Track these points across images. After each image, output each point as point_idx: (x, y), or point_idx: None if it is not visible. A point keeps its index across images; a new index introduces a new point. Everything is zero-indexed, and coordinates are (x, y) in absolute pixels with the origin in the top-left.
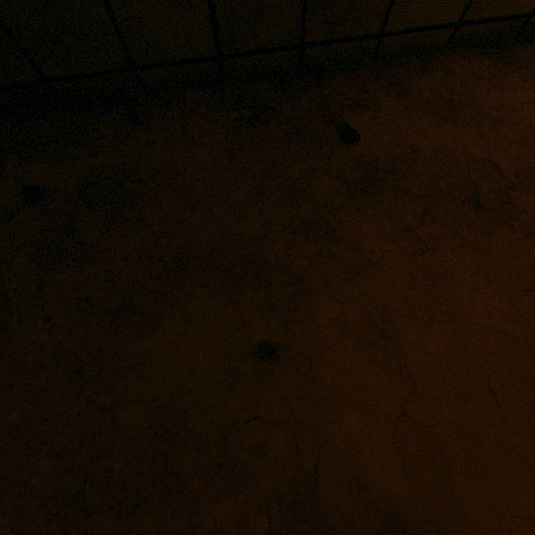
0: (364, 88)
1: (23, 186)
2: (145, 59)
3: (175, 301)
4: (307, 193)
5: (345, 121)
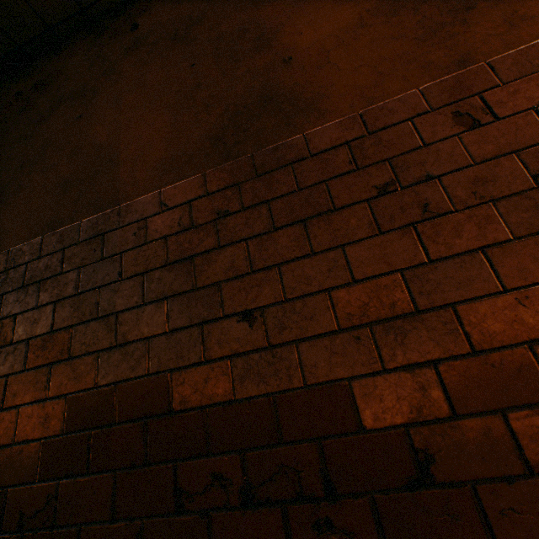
0: (150, 2)
1: (16, 93)
2: (53, 23)
3: (56, 112)
4: (110, 60)
5: (136, 22)
